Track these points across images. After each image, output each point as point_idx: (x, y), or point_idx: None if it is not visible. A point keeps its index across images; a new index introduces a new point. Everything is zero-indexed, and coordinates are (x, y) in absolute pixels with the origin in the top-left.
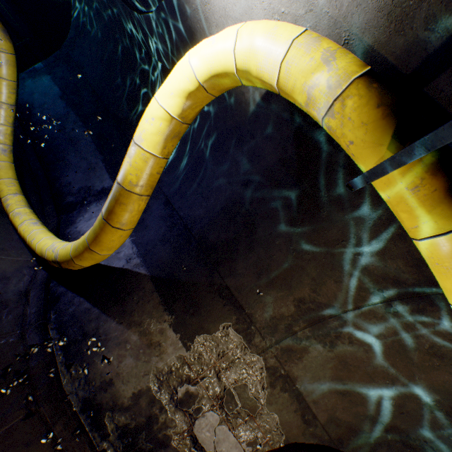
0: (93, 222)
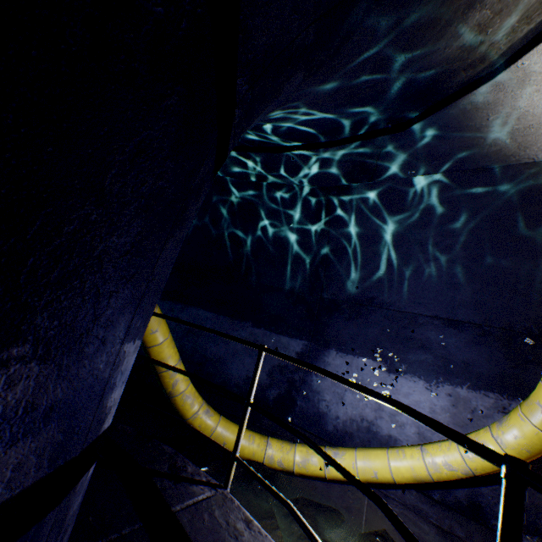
0: (354, 399)
